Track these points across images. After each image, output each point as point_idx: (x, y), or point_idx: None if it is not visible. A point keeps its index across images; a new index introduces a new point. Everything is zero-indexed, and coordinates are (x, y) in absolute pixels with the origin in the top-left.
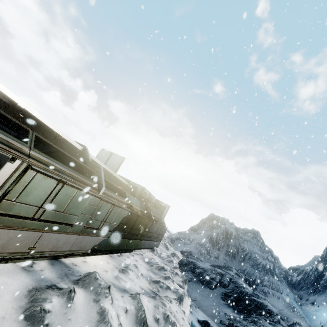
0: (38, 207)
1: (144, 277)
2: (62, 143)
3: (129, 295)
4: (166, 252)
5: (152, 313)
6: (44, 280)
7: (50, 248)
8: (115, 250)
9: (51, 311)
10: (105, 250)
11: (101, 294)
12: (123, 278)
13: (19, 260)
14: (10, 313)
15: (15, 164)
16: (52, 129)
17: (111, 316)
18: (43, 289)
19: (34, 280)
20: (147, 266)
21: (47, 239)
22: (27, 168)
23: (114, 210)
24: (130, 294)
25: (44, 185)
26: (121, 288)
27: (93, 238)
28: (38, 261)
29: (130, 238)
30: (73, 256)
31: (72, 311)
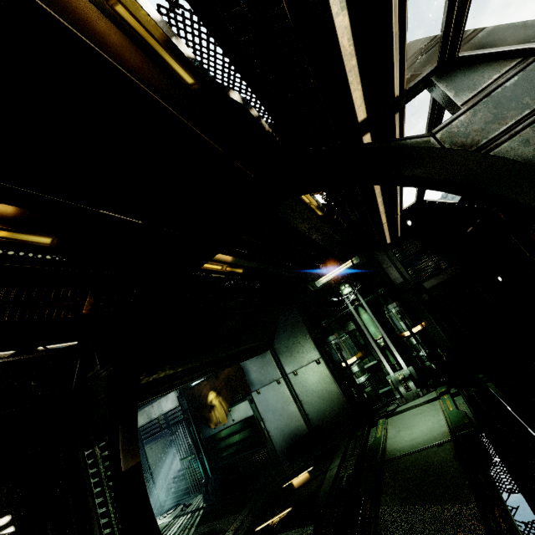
0: None
1: None
2: None
3: None
4: None
5: None
6: None
7: None
8: None
9: None
10: None
11: None
12: None
13: None
14: None
15: None
16: None
17: None
18: None
19: None
20: None
21: None
22: None
23: None
24: None
25: None
26: None
27: None
28: None
29: None
30: None
31: None
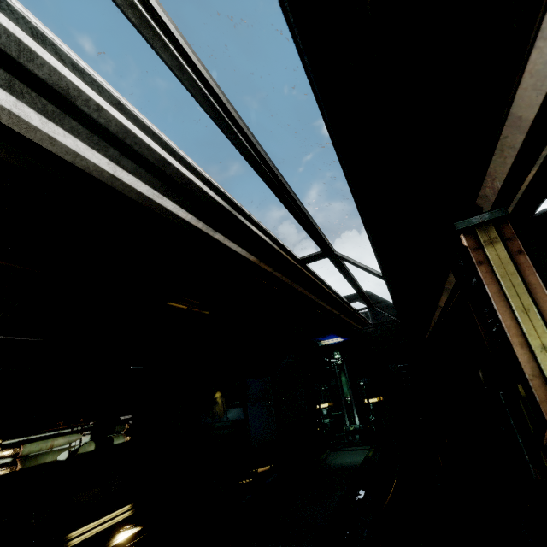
0: None
1: None
2: None
3: None
4: None
5: None
6: None
7: None
8: None
9: None
10: None
11: None
12: None
13: None
14: None
15: None
16: None
17: None
18: None
19: None
20: None
21: None
22: None
23: None
24: None
25: None
26: None
27: None
28: None
29: None
30: None
31: None
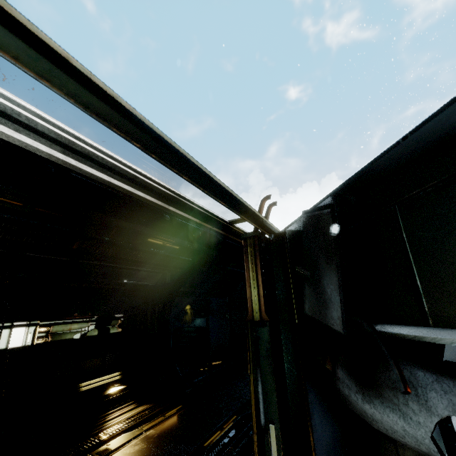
0: None
1: None
2: None
3: None
4: None
5: None
6: None
7: None
8: None
9: None
10: None
11: None
12: None
13: None
14: None
15: None
16: None
17: None
18: None
19: None
20: None
21: None
22: None
23: None
24: None
25: None
26: None
27: None
28: None
29: None
30: None
31: None
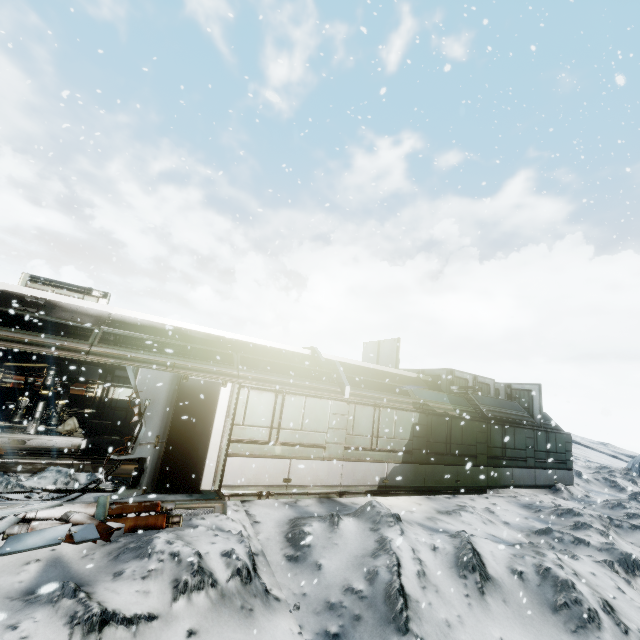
0: (269, 427)
1: (513, 528)
2: (280, 355)
3: (447, 534)
4: (614, 495)
5: (504, 563)
6: (309, 513)
7: (310, 481)
8: (435, 488)
9: (312, 534)
10: (410, 486)
11: (382, 523)
12: (447, 521)
13: (280, 497)
14: (274, 536)
15: (228, 387)
16: (264, 345)
17: (398, 546)
18: (305, 518)
19: (297, 512)
20: (528, 514)
21: (300, 469)
22: (240, 388)
23: (384, 415)
24: (451, 534)
25: (263, 401)
26: (435, 529)
27: (371, 465)
28: (303, 499)
29: (458, 463)
30: (353, 495)
31: (339, 537)
